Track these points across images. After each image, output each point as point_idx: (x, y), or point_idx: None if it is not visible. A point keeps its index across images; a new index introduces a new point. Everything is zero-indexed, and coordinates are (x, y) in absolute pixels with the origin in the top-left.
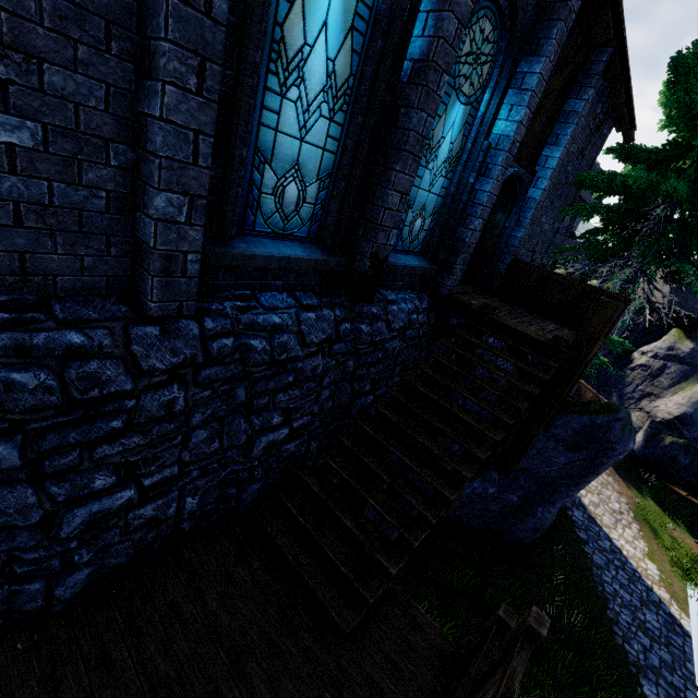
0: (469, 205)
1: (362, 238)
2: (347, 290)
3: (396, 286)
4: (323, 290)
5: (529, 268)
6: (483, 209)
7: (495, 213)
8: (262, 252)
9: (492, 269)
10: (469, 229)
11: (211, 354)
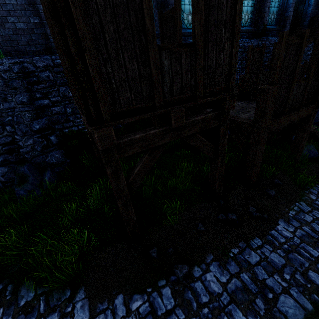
0: (287, 6)
1: (260, 22)
2: (258, 36)
3: (269, 36)
4: (253, 38)
5: (317, 18)
6: (292, 5)
7: (299, 7)
8: (244, 29)
9: (302, 25)
10: (288, 12)
11: (240, 46)
